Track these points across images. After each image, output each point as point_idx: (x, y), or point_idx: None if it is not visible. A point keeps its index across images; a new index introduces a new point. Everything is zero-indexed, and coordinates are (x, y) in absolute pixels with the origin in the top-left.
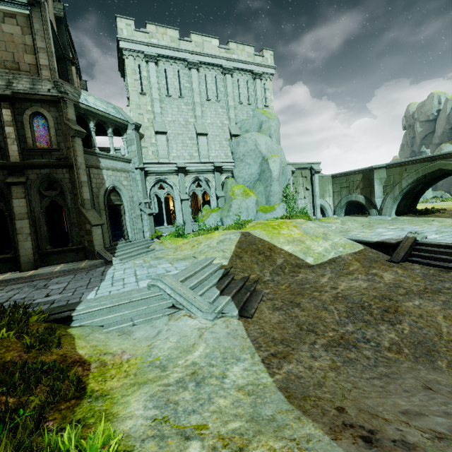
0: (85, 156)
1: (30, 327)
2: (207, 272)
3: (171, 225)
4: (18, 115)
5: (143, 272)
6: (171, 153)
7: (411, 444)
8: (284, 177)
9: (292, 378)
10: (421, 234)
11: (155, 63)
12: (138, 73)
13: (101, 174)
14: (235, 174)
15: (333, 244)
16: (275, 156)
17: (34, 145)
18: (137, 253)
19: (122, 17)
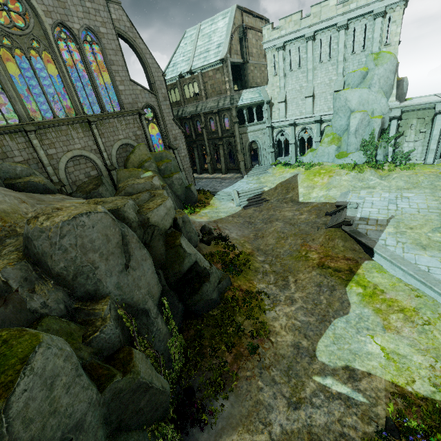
0: (241, 129)
1: (207, 194)
2: (252, 192)
3: (285, 158)
4: (220, 117)
5: (242, 185)
6: (288, 113)
7: (217, 224)
8: (369, 128)
9: (226, 219)
10: (353, 205)
11: (283, 49)
12: (273, 61)
13: (247, 135)
14: (332, 123)
15: (324, 195)
16: (357, 112)
17: (225, 128)
18: (256, 174)
19: (265, 25)
